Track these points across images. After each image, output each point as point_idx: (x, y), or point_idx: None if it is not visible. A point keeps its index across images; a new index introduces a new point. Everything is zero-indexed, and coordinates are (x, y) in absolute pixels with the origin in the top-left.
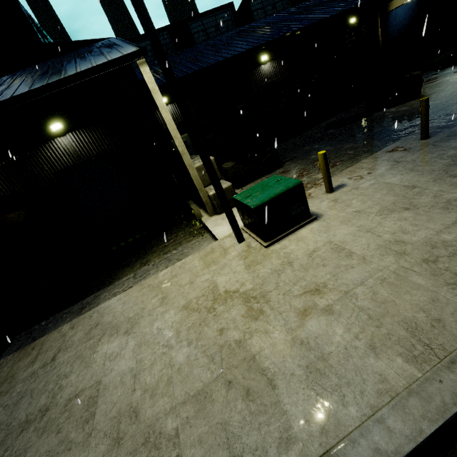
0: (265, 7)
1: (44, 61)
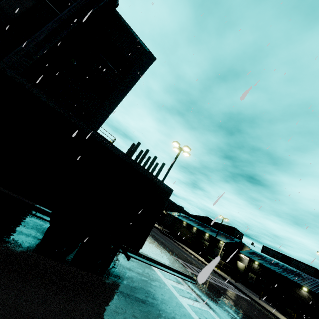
0: None
1: (229, 235)
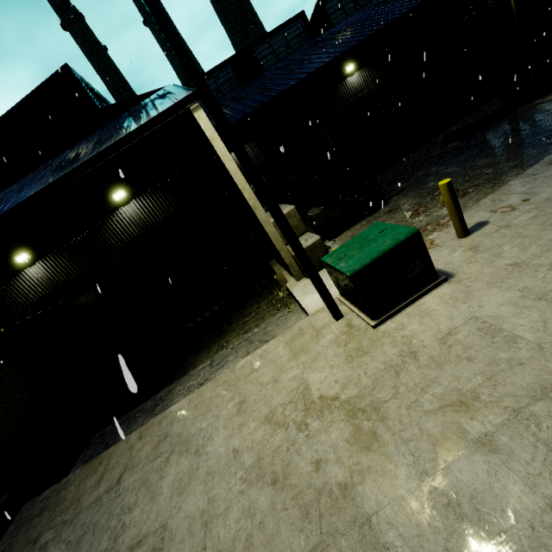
0: (344, 6)
1: (102, 126)
